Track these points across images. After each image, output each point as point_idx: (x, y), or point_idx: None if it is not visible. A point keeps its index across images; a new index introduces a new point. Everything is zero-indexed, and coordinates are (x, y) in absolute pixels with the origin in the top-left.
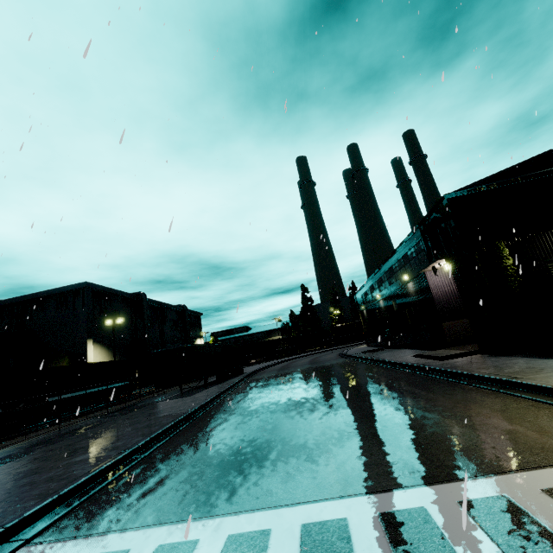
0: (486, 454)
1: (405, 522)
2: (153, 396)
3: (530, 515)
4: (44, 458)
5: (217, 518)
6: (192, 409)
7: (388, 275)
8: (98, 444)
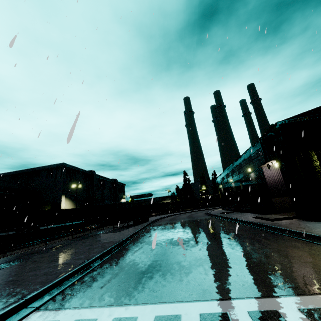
0: (312, 281)
1: (266, 318)
2: (97, 230)
3: None
4: (40, 261)
5: (146, 305)
6: (122, 239)
7: (238, 168)
8: (70, 255)
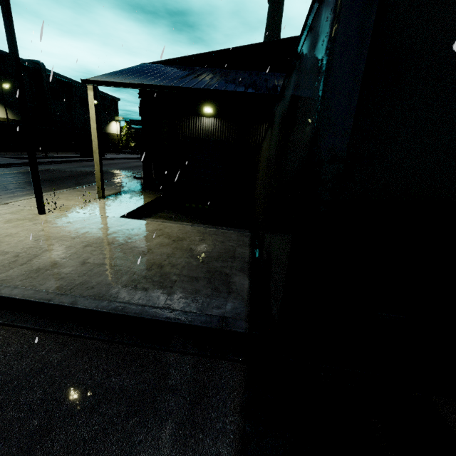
0: None
1: None
2: (21, 154)
3: None
4: None
5: None
6: None
7: None
8: None
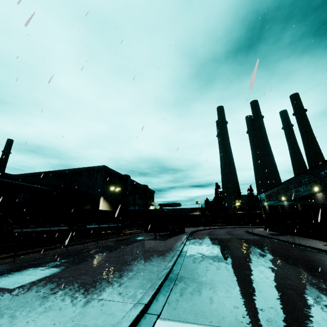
0: None
1: None
2: (136, 235)
3: None
4: (112, 261)
5: None
6: (178, 250)
7: (296, 185)
8: (138, 260)
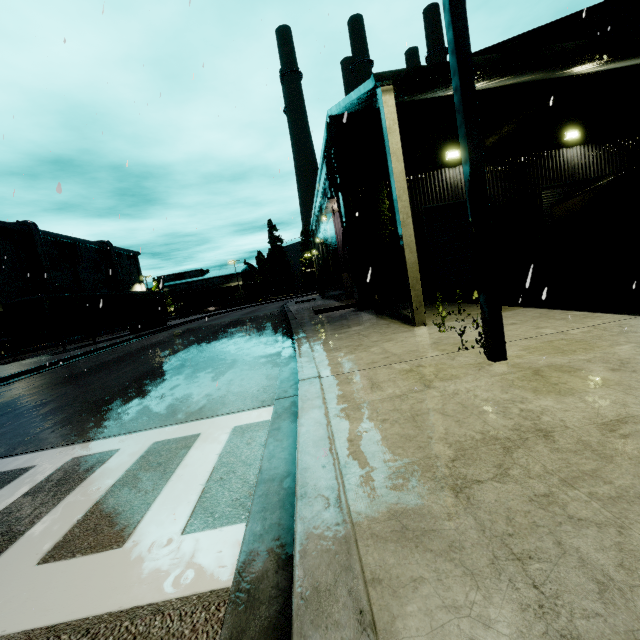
0: (121, 421)
1: None
2: (37, 353)
3: (5, 486)
4: None
5: None
6: (19, 371)
7: (320, 214)
8: None
